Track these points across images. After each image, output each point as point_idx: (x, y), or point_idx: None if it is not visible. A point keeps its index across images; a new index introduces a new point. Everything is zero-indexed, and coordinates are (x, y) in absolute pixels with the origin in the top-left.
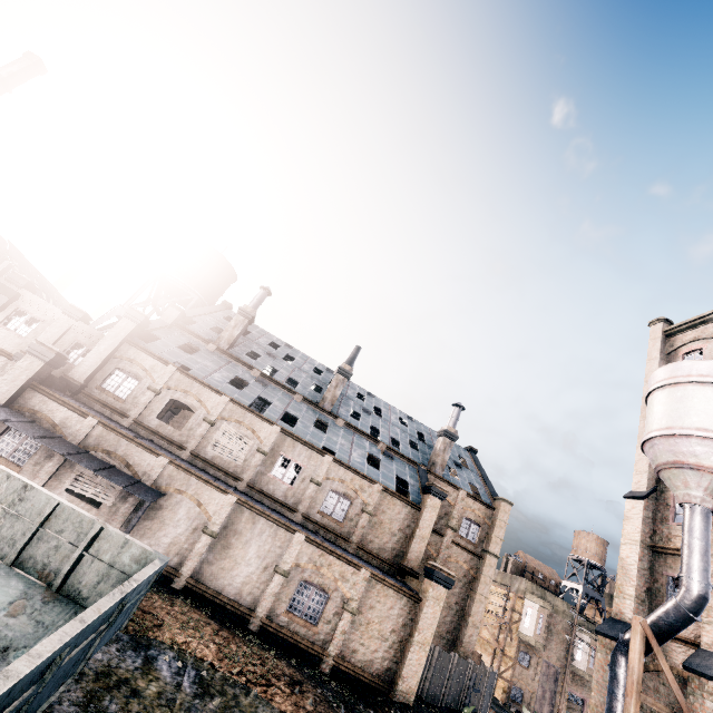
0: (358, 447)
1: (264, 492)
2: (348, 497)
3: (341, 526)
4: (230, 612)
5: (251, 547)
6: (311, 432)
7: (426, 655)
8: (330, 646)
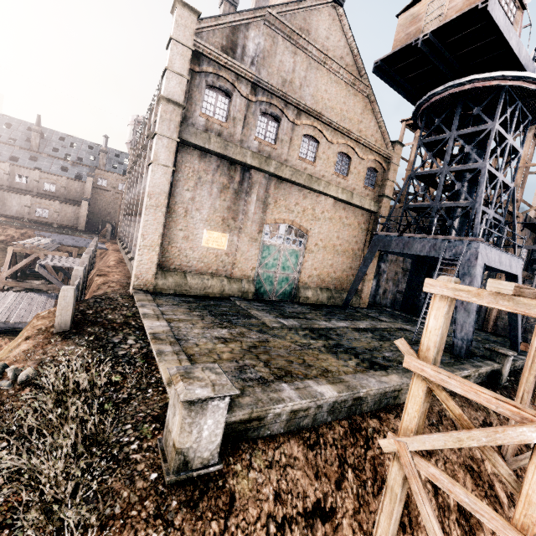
0: (56, 165)
1: (16, 188)
2: (53, 184)
3: (55, 194)
4: (17, 220)
5: (13, 202)
6: (27, 163)
7: (86, 218)
8: (54, 221)
